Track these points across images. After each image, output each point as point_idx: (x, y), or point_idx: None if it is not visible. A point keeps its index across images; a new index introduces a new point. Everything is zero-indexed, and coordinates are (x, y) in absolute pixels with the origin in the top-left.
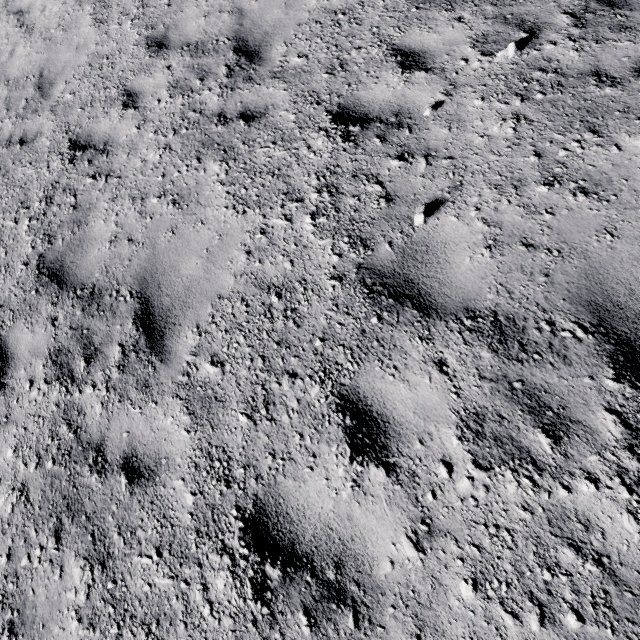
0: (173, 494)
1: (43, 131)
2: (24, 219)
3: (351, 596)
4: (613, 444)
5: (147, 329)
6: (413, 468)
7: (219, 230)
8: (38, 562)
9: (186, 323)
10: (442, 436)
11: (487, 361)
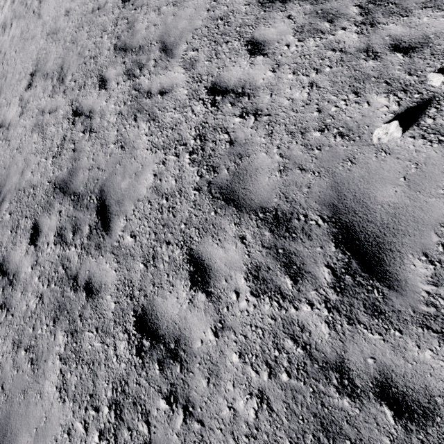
0: (179, 93)
1: (108, 1)
2: (105, 35)
3: (247, 93)
4: (354, 16)
5: (165, 51)
6: (274, 51)
7: (194, 7)
8: (129, 128)
9: (181, 43)
10: (286, 38)
11: (308, 9)
